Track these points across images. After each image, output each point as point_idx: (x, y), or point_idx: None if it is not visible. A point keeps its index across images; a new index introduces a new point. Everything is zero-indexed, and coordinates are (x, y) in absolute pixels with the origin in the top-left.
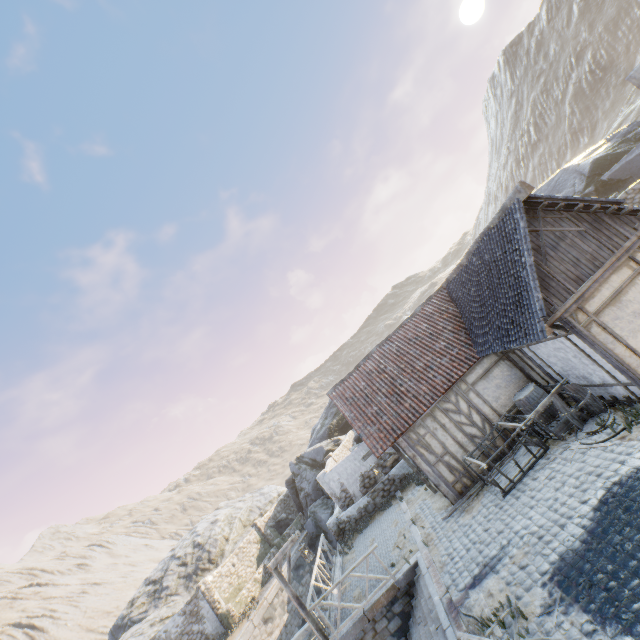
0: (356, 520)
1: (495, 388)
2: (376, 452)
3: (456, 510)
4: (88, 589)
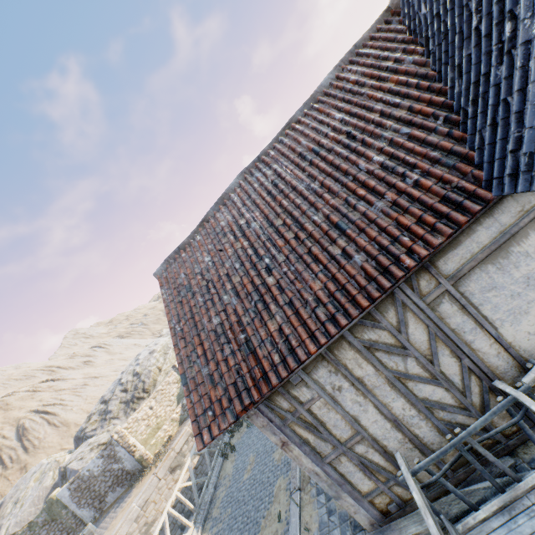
0: None
1: (522, 287)
2: (199, 436)
3: None
4: (89, 382)
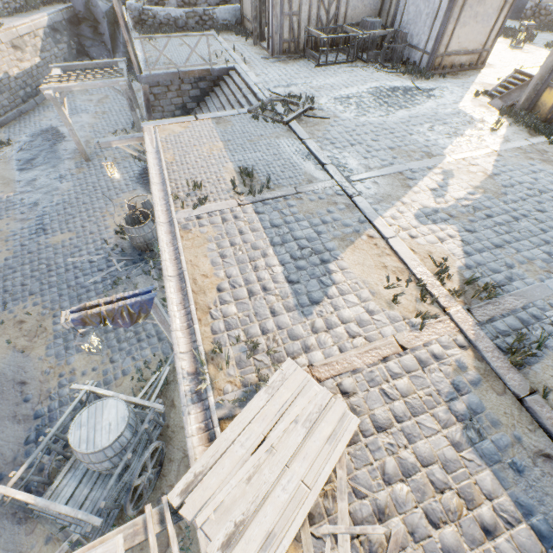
0: (161, 24)
1: (360, 0)
2: None
3: (274, 59)
4: None
